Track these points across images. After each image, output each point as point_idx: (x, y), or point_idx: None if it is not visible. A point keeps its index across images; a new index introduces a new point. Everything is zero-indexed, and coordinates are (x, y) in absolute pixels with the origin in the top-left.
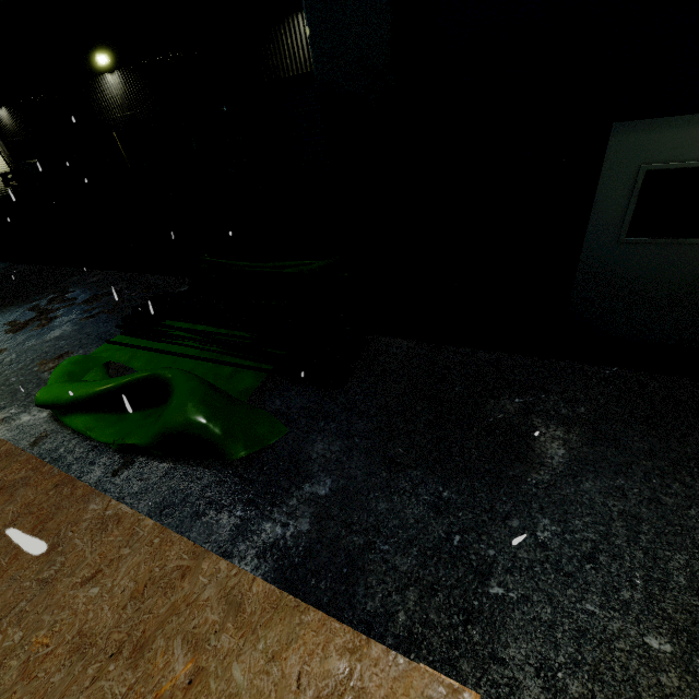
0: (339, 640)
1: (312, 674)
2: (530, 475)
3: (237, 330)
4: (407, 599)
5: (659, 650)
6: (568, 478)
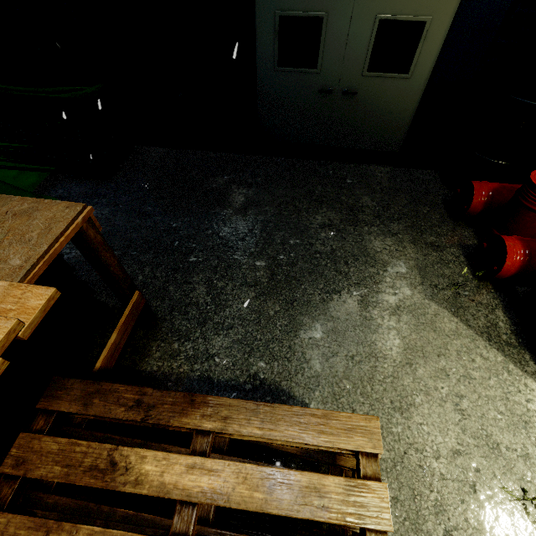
0: (30, 202)
1: (14, 211)
2: (223, 211)
3: (17, 143)
4: (145, 271)
5: (259, 265)
6: (242, 210)
